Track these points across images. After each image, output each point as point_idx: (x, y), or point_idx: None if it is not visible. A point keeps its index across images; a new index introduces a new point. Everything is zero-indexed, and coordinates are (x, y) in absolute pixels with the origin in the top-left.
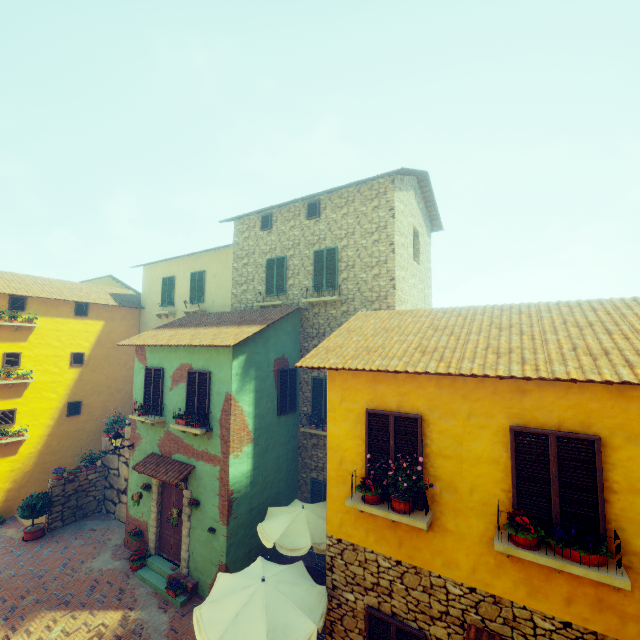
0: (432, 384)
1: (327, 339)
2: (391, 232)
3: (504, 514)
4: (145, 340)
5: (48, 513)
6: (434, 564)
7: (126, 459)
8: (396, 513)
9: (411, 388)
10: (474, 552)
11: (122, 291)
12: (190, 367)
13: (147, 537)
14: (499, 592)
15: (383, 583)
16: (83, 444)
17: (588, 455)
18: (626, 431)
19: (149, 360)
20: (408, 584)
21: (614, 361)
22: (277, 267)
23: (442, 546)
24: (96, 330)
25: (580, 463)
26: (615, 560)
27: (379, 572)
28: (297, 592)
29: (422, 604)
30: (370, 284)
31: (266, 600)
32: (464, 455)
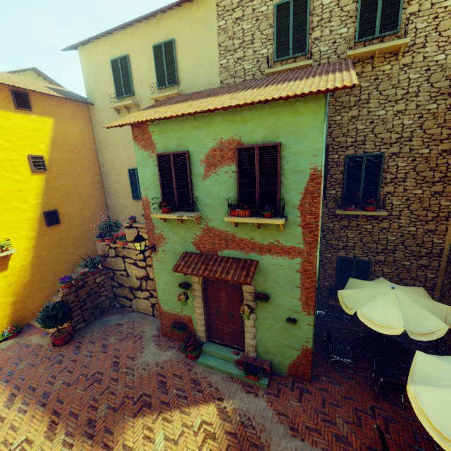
0: None
1: None
2: None
3: None
4: (150, 116)
5: (69, 318)
6: None
7: (134, 260)
8: None
9: None
10: None
11: (56, 87)
12: (237, 143)
13: (192, 328)
14: None
15: None
16: (71, 251)
17: None
18: None
19: (159, 145)
20: None
21: None
22: (294, 14)
23: None
24: (47, 129)
25: None
26: None
27: None
28: None
29: None
30: None
31: None
32: None
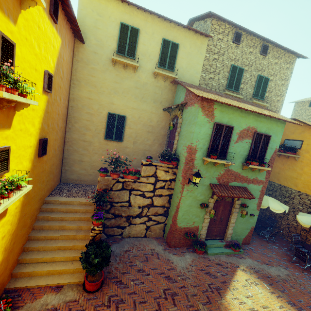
0: None
1: None
2: (288, 83)
3: None
4: (223, 100)
5: None
6: None
7: (142, 192)
8: None
9: None
10: None
11: None
12: (255, 130)
13: (197, 234)
14: None
15: None
16: (43, 186)
17: None
18: None
19: (217, 117)
20: None
21: None
22: (237, 73)
23: None
24: (56, 48)
25: None
26: None
27: None
28: None
29: None
30: (275, 103)
31: None
32: None
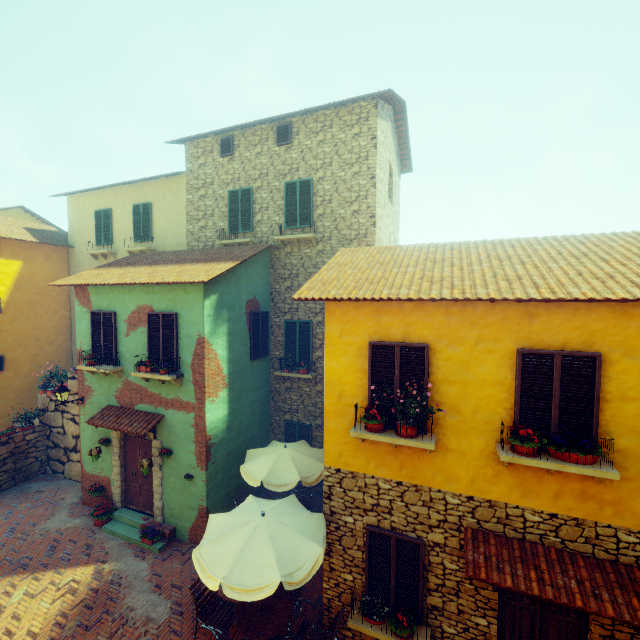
0: (441, 313)
1: (318, 273)
2: (373, 164)
3: (505, 430)
4: (87, 279)
5: None
6: (435, 481)
7: (72, 415)
8: (403, 438)
9: (418, 318)
10: (474, 466)
11: (40, 226)
12: (150, 309)
13: (110, 492)
14: (495, 497)
15: (383, 503)
16: (12, 403)
17: (589, 370)
18: (624, 347)
19: (95, 303)
20: (408, 501)
21: (622, 283)
22: (242, 200)
23: (443, 464)
24: (12, 271)
25: (580, 378)
26: (601, 458)
27: (379, 494)
28: (298, 522)
29: (421, 516)
30: (349, 221)
31: (270, 532)
32: (470, 380)
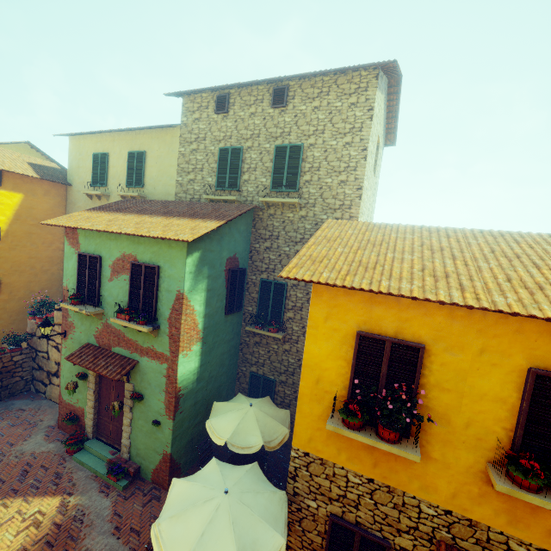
0: (443, 313)
1: (306, 247)
2: (366, 136)
3: (500, 451)
4: (77, 222)
5: None
6: (410, 486)
7: (56, 344)
8: (385, 442)
9: (416, 315)
10: (457, 481)
11: (43, 162)
12: (134, 258)
13: (83, 422)
14: (477, 517)
15: (350, 496)
16: (5, 323)
17: None
18: None
19: (82, 245)
20: (378, 500)
21: None
22: (231, 158)
23: (422, 471)
24: (13, 203)
25: None
26: None
27: (347, 486)
28: (260, 501)
29: (390, 518)
30: (334, 191)
31: (232, 515)
32: (466, 390)
